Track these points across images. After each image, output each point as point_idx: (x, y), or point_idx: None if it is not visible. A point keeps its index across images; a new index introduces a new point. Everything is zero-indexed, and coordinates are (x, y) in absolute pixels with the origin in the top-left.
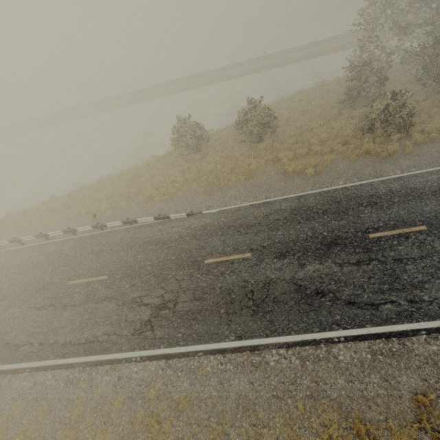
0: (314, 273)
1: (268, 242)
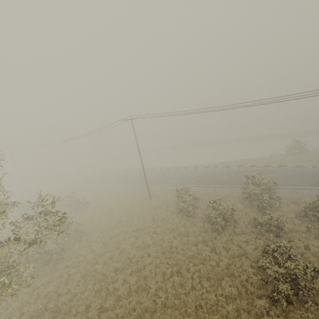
0: None
1: None
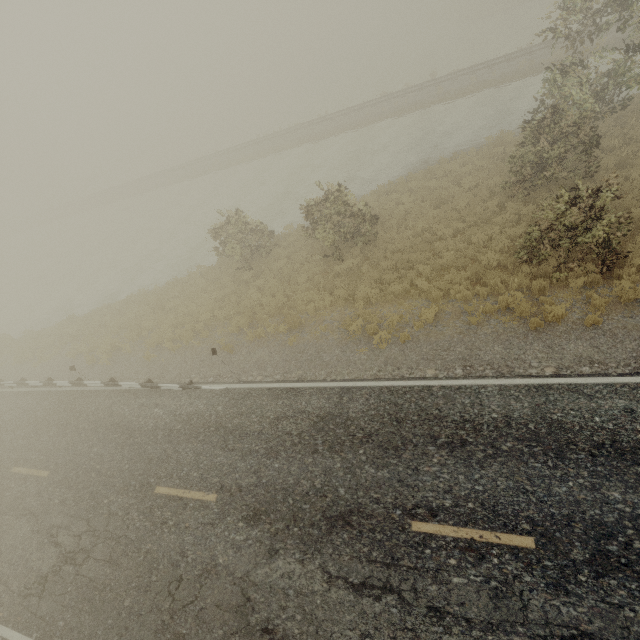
0: (280, 581)
1: (251, 479)
